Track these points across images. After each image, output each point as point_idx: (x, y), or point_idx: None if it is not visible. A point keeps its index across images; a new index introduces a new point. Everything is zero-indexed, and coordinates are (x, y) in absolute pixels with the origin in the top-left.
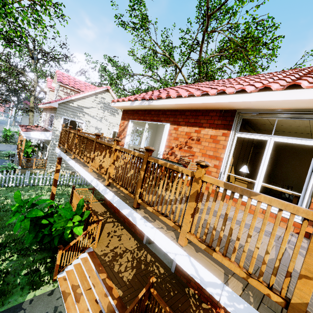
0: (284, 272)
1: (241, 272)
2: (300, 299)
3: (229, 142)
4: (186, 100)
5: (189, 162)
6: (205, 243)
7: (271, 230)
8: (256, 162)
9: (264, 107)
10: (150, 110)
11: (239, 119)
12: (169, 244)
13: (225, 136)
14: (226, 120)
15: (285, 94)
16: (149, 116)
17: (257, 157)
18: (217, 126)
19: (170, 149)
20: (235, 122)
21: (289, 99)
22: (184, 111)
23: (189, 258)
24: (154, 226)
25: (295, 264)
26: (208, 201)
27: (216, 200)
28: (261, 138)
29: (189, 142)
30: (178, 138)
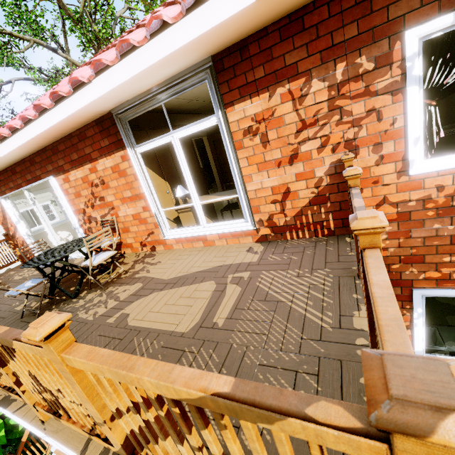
0: (197, 343)
1: (84, 432)
2: (116, 445)
3: (136, 166)
4: (27, 131)
5: (113, 221)
6: (53, 410)
7: (224, 261)
8: (221, 155)
9: (135, 93)
10: (12, 166)
11: (124, 124)
12: (32, 428)
13: (127, 160)
14: (111, 135)
15: (127, 65)
16: (19, 177)
17: (217, 148)
18: (108, 149)
19: (83, 214)
20: (123, 133)
21: (136, 73)
22: (54, 145)
23: (50, 439)
24: (11, 411)
25: (222, 312)
26: (10, 361)
27: (172, 252)
28: (163, 141)
29: (96, 191)
30: (80, 193)
